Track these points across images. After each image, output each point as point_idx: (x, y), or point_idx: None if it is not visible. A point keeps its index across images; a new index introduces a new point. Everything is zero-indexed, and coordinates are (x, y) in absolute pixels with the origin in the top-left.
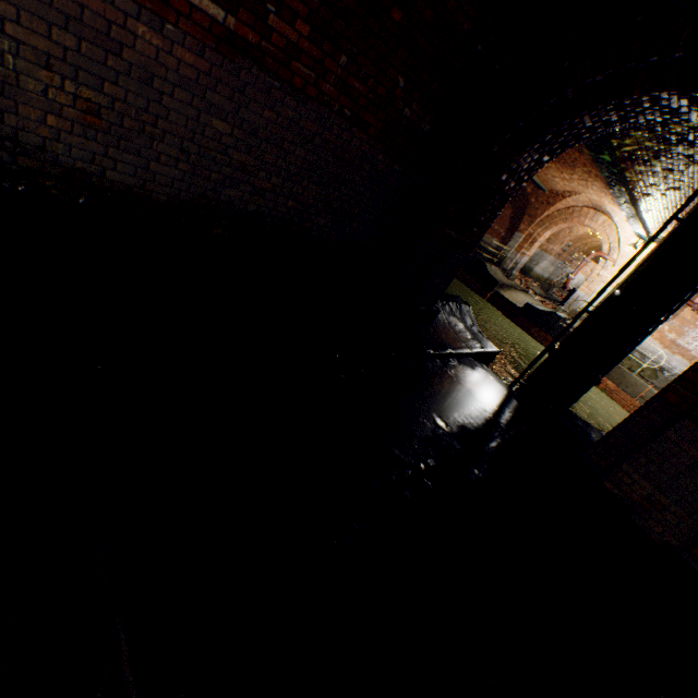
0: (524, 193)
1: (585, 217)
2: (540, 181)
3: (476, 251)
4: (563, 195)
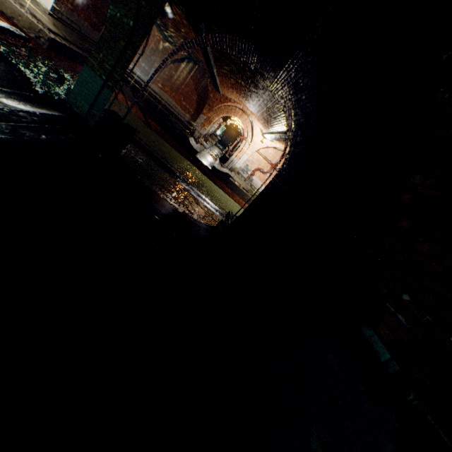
0: (205, 87)
1: (237, 114)
2: (221, 91)
3: (176, 122)
4: (230, 101)
